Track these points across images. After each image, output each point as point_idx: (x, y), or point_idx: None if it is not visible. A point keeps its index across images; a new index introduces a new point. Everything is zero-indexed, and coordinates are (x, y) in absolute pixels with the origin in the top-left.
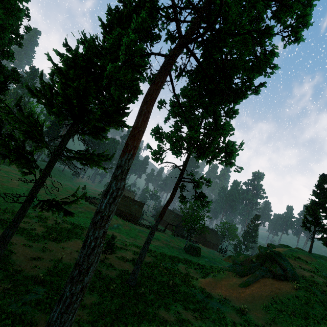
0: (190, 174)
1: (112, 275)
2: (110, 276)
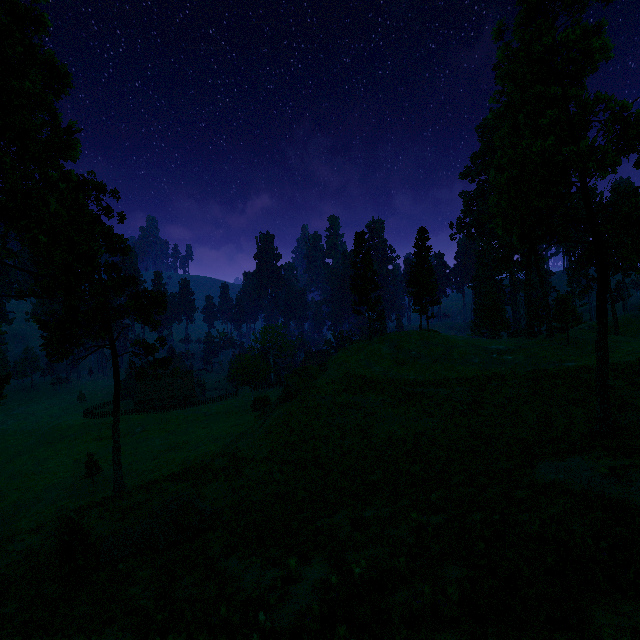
0: (135, 343)
1: (99, 493)
2: (94, 496)
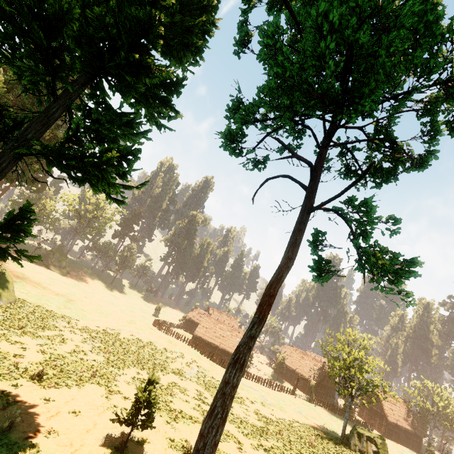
0: (334, 208)
1: None
2: None
